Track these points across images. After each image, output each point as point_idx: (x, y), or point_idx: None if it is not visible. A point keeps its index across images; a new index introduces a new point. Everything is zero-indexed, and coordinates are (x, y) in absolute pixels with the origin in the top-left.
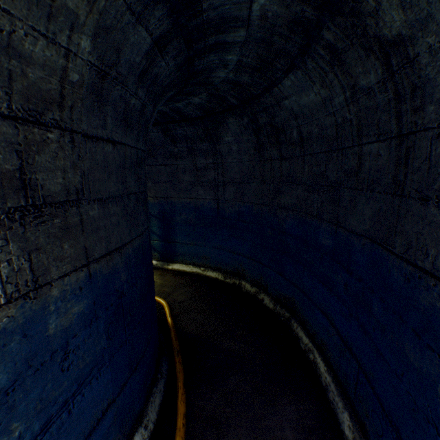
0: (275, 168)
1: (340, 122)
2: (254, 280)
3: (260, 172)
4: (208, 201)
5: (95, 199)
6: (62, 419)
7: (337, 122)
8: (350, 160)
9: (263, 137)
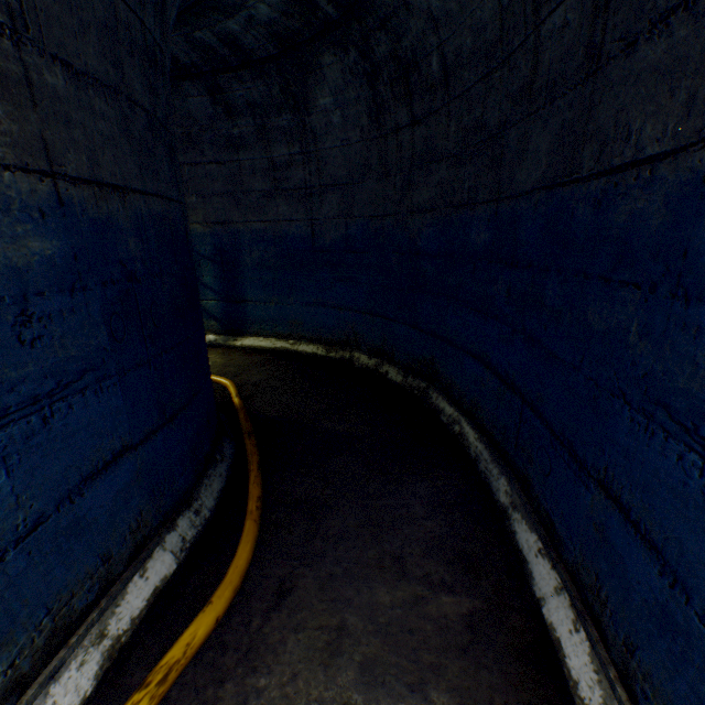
0: (403, 144)
1: (507, 2)
2: (373, 348)
3: (379, 158)
4: (296, 225)
5: (54, 57)
6: (30, 424)
7: (503, 3)
8: (522, 68)
9: (383, 87)
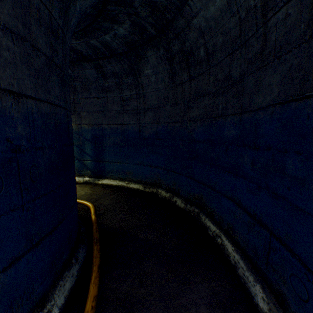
0: (185, 89)
1: (244, 16)
2: (168, 187)
3: (173, 96)
4: (132, 126)
5: None
6: None
7: (241, 18)
8: (255, 45)
9: (176, 64)
